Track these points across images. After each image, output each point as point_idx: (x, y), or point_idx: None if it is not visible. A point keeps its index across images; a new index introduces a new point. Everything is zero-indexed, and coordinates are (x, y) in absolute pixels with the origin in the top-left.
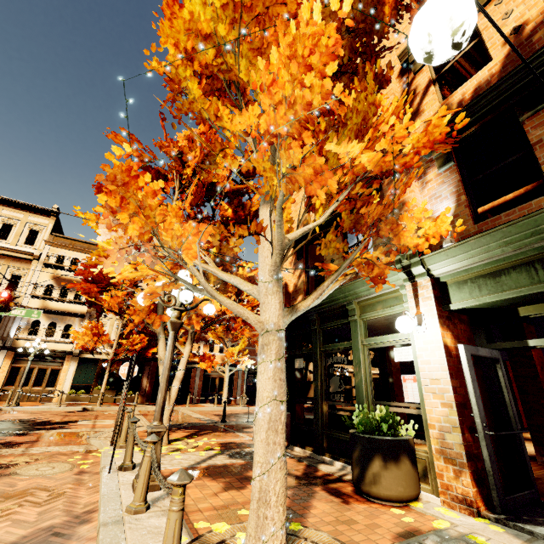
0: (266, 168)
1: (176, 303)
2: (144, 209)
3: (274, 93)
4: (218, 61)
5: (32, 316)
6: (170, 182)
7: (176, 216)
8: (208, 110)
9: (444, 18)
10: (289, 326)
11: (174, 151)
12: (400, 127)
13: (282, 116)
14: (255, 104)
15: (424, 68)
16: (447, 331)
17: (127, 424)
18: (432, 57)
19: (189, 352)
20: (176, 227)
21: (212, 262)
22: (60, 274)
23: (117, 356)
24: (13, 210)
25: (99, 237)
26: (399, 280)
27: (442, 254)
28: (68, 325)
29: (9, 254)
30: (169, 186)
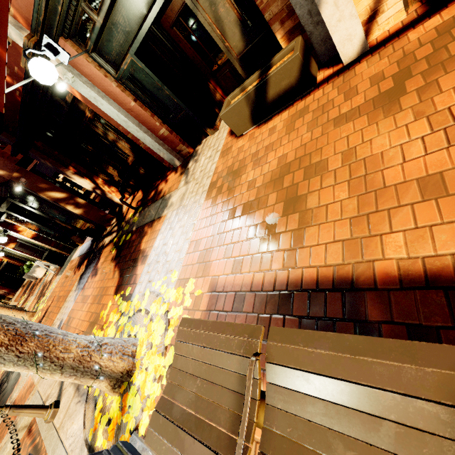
0: None
1: None
2: None
3: None
4: None
5: None
6: None
7: None
8: None
9: None
10: None
11: None
12: None
13: None
14: None
15: None
16: (10, 244)
17: None
18: None
19: None
20: None
21: None
22: None
23: None
24: None
25: None
26: None
27: None
28: None
29: None
30: None
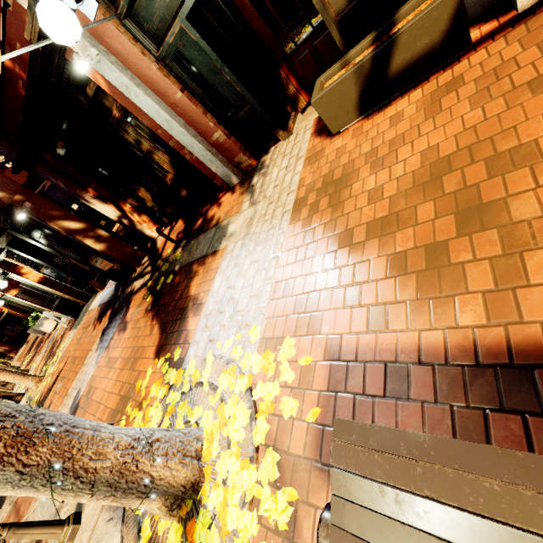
0: None
1: None
2: None
3: None
4: None
5: None
6: None
7: None
8: None
9: None
10: None
11: None
12: None
13: None
14: None
15: None
16: (11, 291)
17: None
18: None
19: None
20: None
21: None
22: None
23: None
24: None
25: None
26: None
27: None
28: None
29: None
30: None
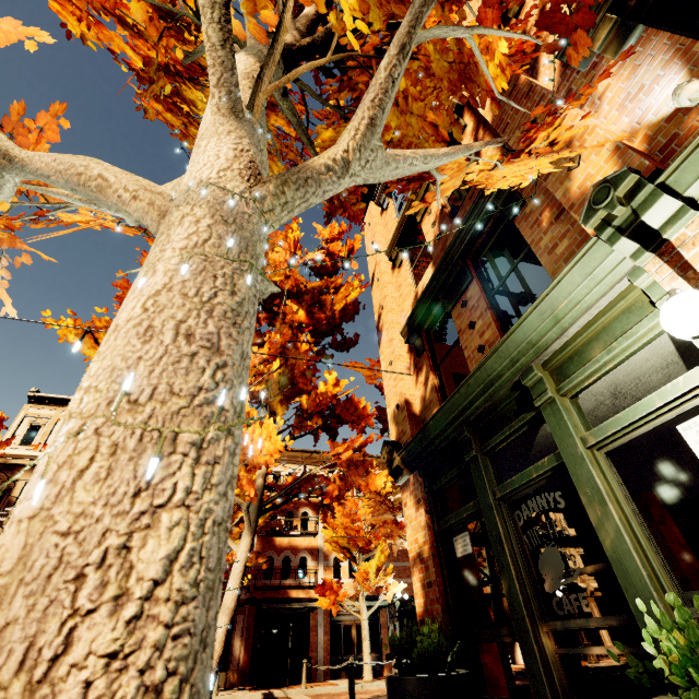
0: None
1: None
2: None
3: None
4: None
5: None
6: None
7: None
8: None
9: None
10: (427, 474)
11: None
12: None
13: None
14: None
15: (527, 0)
16: None
17: None
18: None
19: (246, 550)
20: None
21: None
22: None
23: None
24: None
25: None
26: (622, 263)
27: None
28: None
29: None
30: None
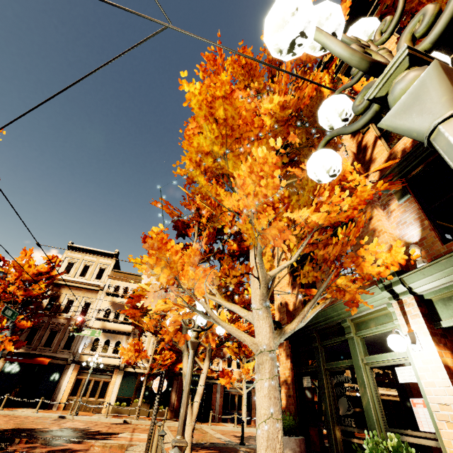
0: (248, 228)
1: (194, 325)
2: (170, 263)
3: (244, 189)
4: (215, 164)
5: (95, 335)
6: (191, 229)
7: (195, 255)
8: (211, 191)
9: (319, 166)
10: (293, 343)
11: (194, 207)
12: (335, 196)
13: (251, 201)
14: (235, 194)
15: (369, 129)
16: (445, 349)
17: (157, 438)
18: (321, 181)
19: (207, 368)
20: (190, 272)
21: (217, 293)
22: (116, 300)
23: (152, 370)
24: (91, 255)
25: (142, 280)
26: (385, 299)
27: (418, 273)
28: (118, 342)
29: (85, 287)
30: (191, 232)
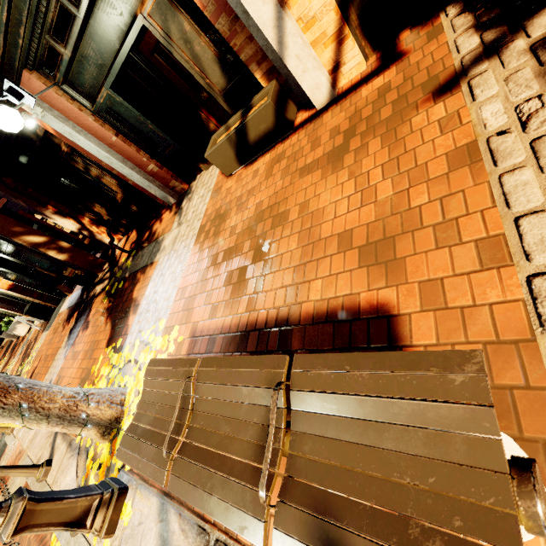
0: None
1: None
2: None
3: None
4: None
5: None
6: None
7: None
8: None
9: None
10: None
11: None
12: None
13: None
14: None
15: None
16: None
17: None
18: None
19: None
20: None
21: None
22: None
23: None
24: None
25: None
26: None
27: None
28: None
29: None
30: None
